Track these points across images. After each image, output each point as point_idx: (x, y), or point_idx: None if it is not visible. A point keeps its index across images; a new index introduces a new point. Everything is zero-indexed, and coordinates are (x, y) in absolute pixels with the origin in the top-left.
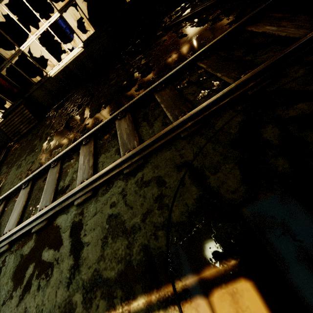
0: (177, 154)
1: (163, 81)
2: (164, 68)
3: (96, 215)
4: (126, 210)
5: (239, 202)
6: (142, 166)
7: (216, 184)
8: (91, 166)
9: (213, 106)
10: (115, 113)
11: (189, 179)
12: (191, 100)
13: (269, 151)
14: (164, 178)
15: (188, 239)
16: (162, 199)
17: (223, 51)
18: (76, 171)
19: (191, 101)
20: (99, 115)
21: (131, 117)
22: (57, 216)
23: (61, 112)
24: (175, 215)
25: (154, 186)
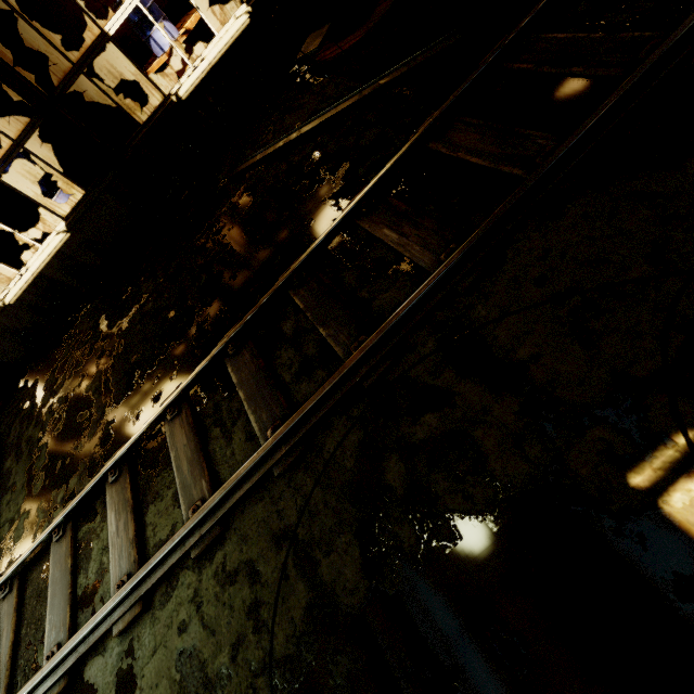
0: (273, 510)
1: (237, 335)
2: (238, 288)
3: (156, 653)
4: (205, 638)
5: (360, 612)
6: (222, 537)
7: (330, 576)
8: (133, 540)
9: (315, 412)
10: (159, 409)
11: (294, 567)
12: (287, 384)
13: (393, 509)
14: (258, 564)
15: (298, 689)
16: (258, 610)
17: (329, 267)
18: (107, 549)
19: (288, 386)
20: (132, 399)
21: (192, 415)
22: (86, 661)
23: (52, 380)
24: (279, 643)
25: (244, 583)
